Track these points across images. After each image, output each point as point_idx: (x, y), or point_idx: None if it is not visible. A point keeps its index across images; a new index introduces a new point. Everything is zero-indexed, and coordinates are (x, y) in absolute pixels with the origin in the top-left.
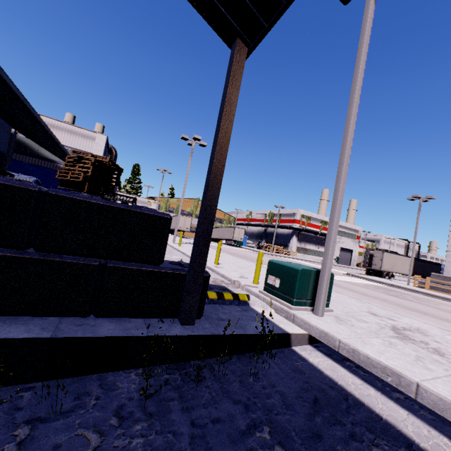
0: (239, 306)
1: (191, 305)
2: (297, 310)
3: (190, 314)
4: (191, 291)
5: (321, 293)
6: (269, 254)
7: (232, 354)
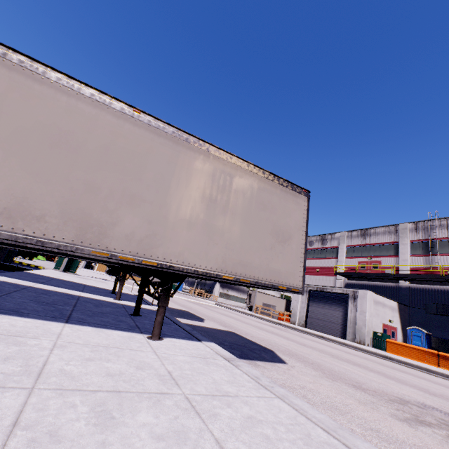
0: (35, 269)
1: (1, 256)
2: (54, 270)
3: (0, 258)
4: (2, 252)
5: (63, 263)
6: (184, 294)
7: (10, 271)
